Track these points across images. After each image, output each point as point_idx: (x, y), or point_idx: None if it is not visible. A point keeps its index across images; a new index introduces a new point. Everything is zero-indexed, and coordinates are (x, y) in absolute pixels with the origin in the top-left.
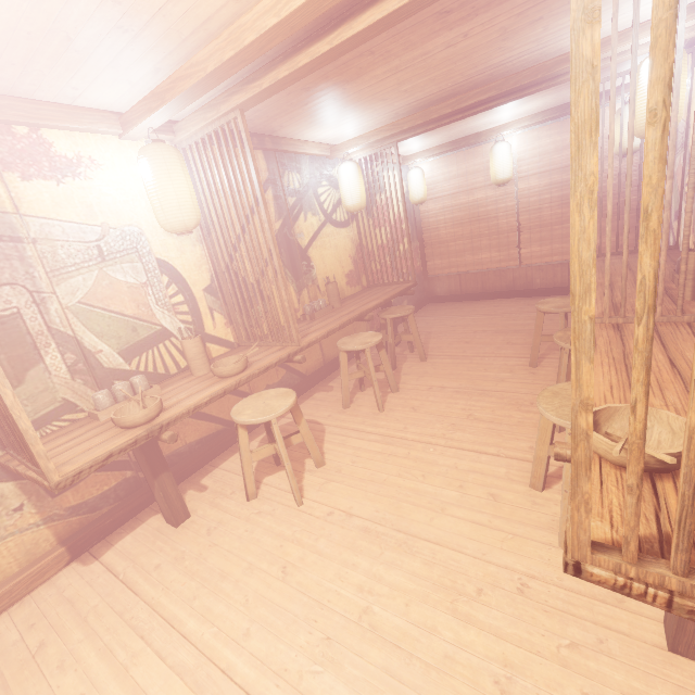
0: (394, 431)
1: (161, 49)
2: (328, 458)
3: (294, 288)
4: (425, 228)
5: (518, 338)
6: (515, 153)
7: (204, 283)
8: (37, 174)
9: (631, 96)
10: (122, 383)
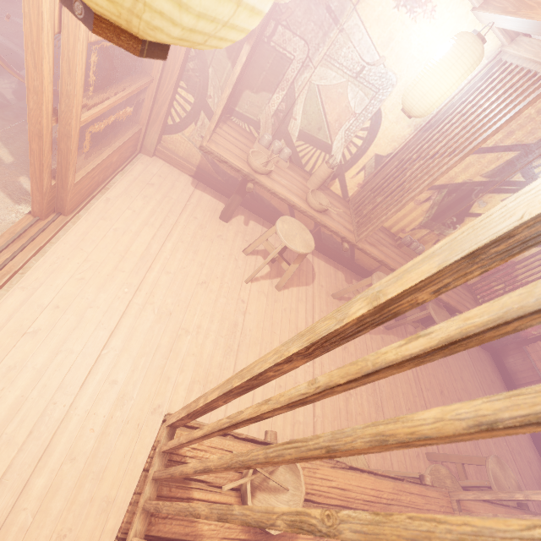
0: None
1: None
2: (284, 292)
3: (423, 221)
4: None
5: (466, 445)
6: None
7: (381, 152)
8: None
9: None
10: (279, 144)
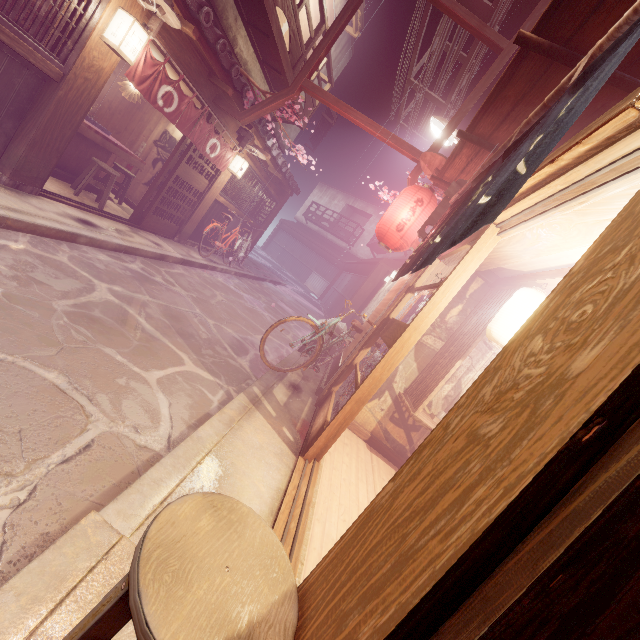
0: None
1: None
2: None
3: None
4: None
5: None
6: None
7: None
8: None
9: None
10: None
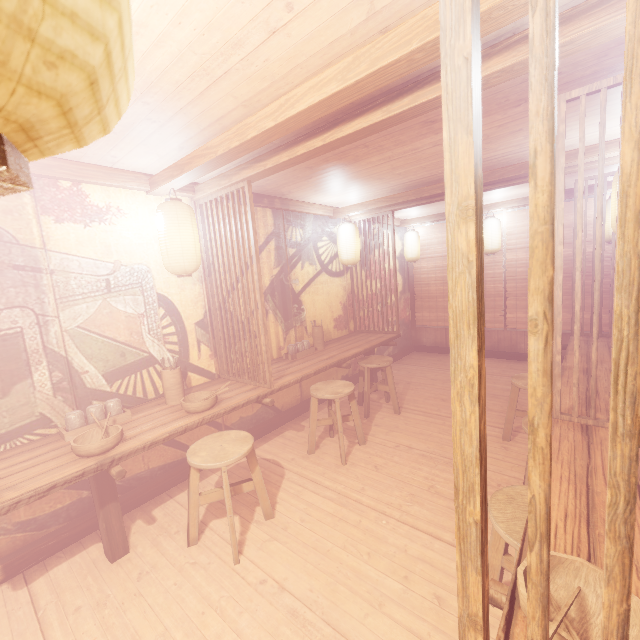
0: (351, 491)
1: (183, 135)
2: (279, 510)
3: (282, 327)
4: (416, 282)
5: (495, 404)
6: (504, 228)
7: (197, 318)
8: (69, 218)
9: (598, 209)
10: (96, 406)
